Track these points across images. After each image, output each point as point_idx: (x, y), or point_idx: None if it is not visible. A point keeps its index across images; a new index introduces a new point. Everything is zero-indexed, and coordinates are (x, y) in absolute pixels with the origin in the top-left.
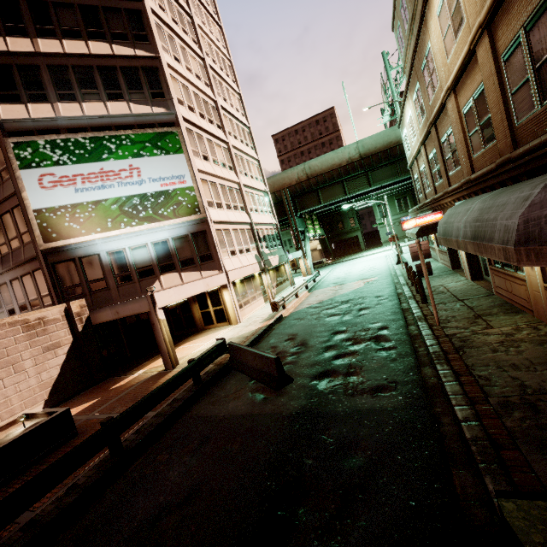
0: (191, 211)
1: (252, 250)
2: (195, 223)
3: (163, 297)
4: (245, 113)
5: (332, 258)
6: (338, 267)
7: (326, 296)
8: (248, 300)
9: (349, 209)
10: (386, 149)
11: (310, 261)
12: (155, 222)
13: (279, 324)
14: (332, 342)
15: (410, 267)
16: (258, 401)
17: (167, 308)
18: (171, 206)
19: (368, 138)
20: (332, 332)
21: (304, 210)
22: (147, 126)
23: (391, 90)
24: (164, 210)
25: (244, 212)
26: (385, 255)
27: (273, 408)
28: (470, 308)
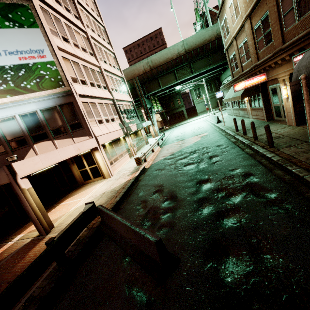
0: (55, 84)
1: (116, 120)
2: (61, 96)
3: (26, 166)
4: (99, 14)
5: (169, 125)
6: (174, 129)
7: (175, 149)
8: (117, 157)
9: (177, 93)
10: (202, 46)
11: (157, 127)
12: (19, 95)
13: (144, 175)
14: (202, 193)
15: (243, 120)
16: None
17: (51, 170)
18: (33, 79)
19: (190, 38)
20: (197, 182)
21: (150, 93)
22: None
23: (204, 1)
24: (26, 83)
25: (106, 90)
26: (203, 120)
27: None
28: None
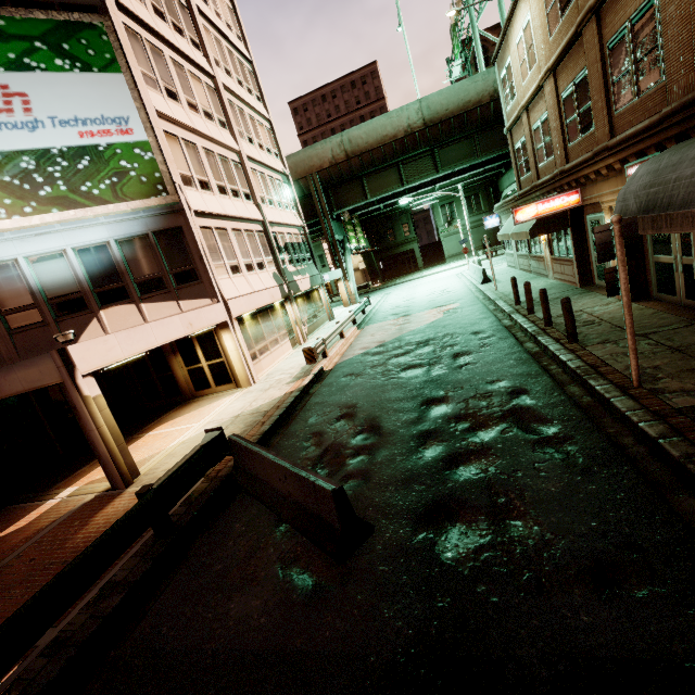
0: (149, 189)
1: (268, 266)
2: (159, 213)
3: (92, 353)
4: (243, 35)
5: (381, 281)
6: (391, 291)
7: (388, 334)
8: (265, 346)
9: (403, 212)
10: (462, 113)
11: (354, 285)
12: (76, 208)
13: (321, 385)
14: (429, 423)
15: (528, 283)
16: (300, 597)
17: (127, 365)
18: (106, 178)
19: (437, 95)
20: (422, 402)
21: (343, 209)
22: (35, 7)
23: (470, 16)
24: (92, 185)
25: (250, 202)
26: (455, 274)
27: (339, 632)
28: (675, 349)
